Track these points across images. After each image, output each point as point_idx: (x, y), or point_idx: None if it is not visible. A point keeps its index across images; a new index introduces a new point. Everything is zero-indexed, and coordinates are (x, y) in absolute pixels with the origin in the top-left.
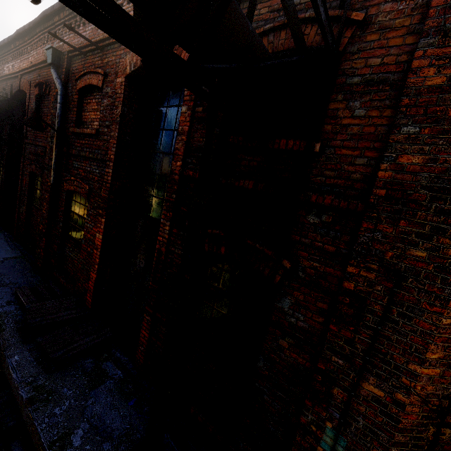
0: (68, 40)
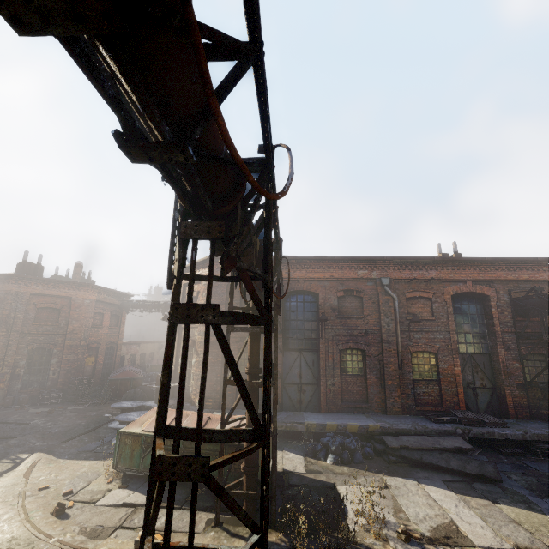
0: (393, 273)
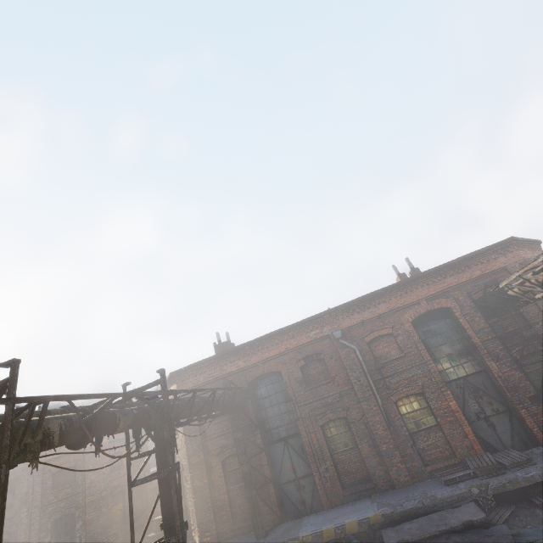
0: (343, 322)
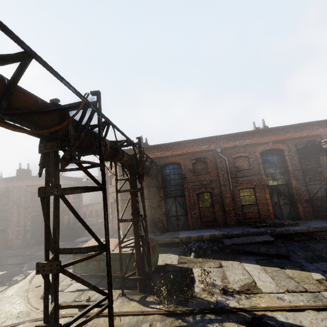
0: (223, 145)
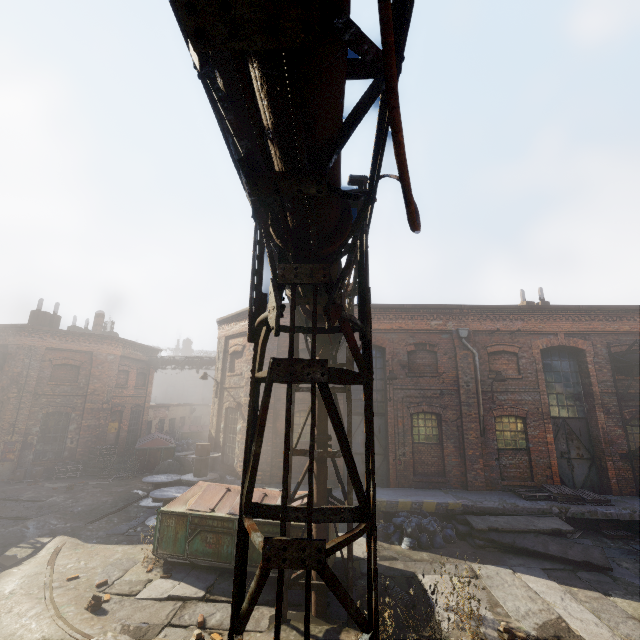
0: (472, 324)
